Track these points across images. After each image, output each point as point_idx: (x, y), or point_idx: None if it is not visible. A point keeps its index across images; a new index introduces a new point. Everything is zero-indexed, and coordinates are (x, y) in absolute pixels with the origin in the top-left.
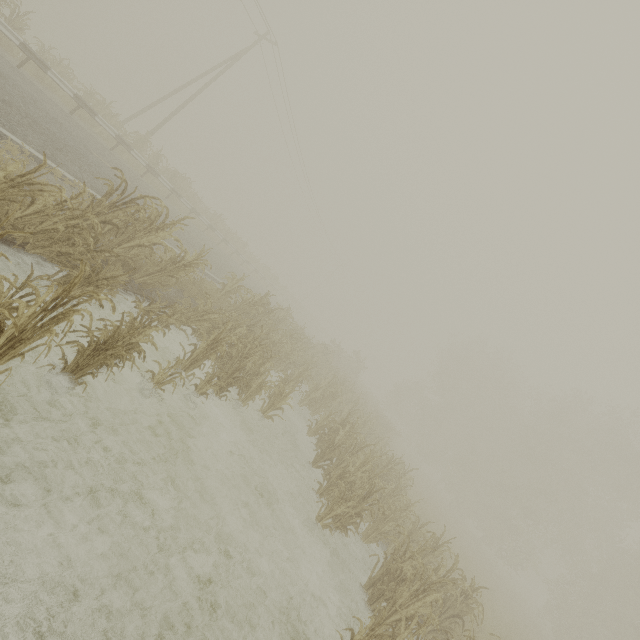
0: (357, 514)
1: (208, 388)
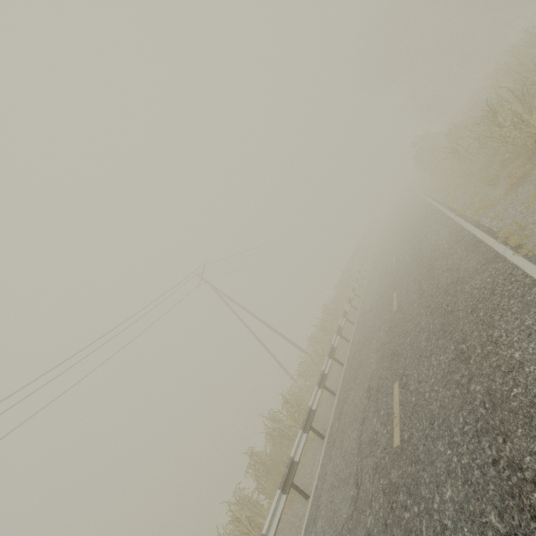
0: None
1: None
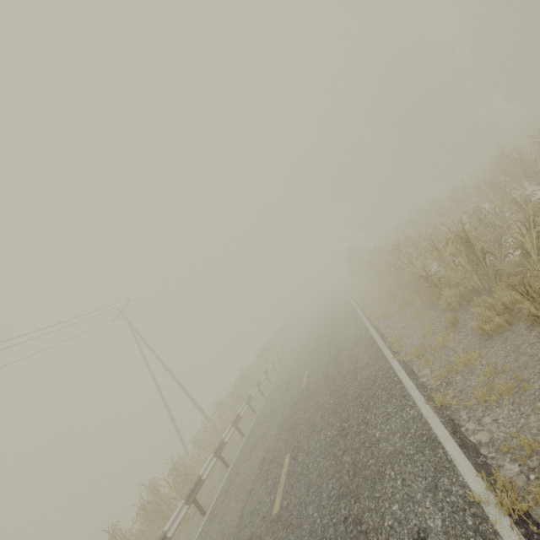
0: None
1: None
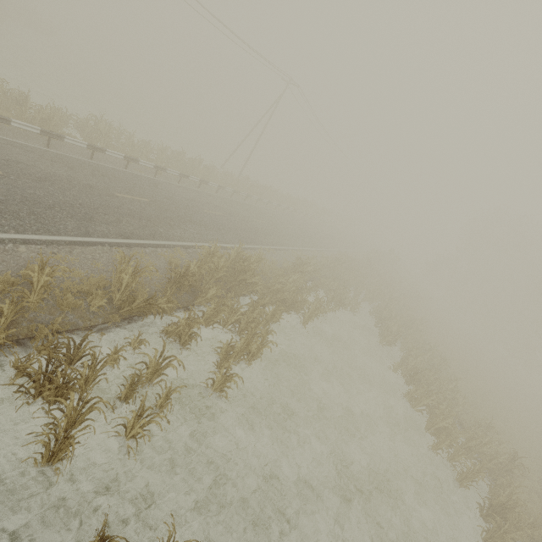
0: (394, 340)
1: (335, 309)
